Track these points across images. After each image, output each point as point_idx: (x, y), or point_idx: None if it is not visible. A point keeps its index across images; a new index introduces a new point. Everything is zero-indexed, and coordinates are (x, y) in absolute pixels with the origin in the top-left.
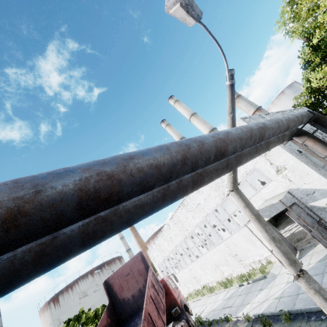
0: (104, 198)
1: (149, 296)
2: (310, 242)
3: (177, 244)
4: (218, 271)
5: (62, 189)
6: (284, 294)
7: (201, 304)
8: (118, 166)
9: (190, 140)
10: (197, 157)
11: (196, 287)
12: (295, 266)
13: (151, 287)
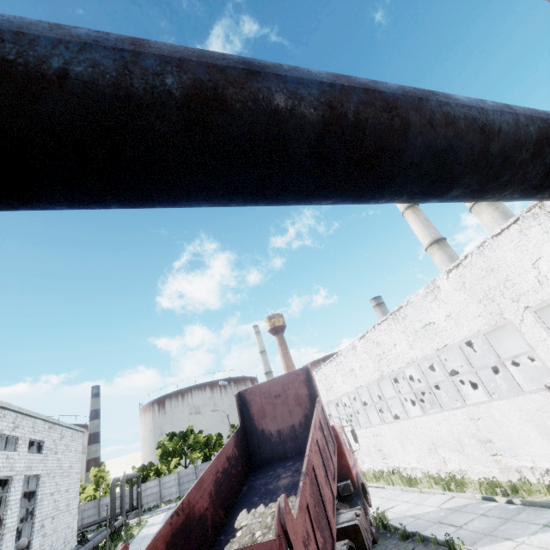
0: None
1: (315, 440)
2: None
3: (361, 385)
4: (435, 456)
5: None
6: None
7: (385, 496)
8: None
9: None
10: None
11: (379, 466)
12: None
13: (318, 429)
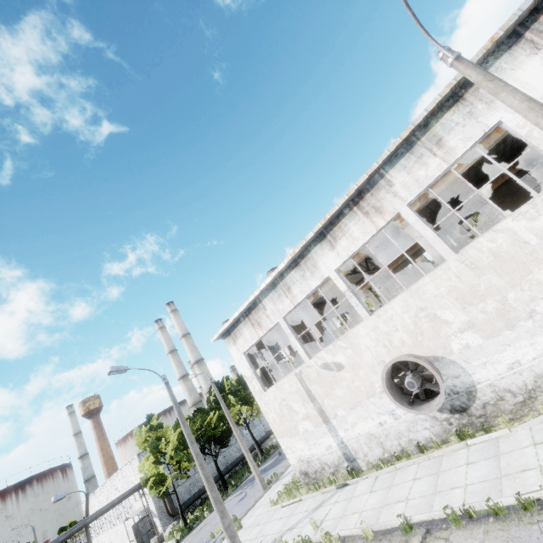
0: None
1: None
2: None
3: None
4: (123, 541)
5: None
6: None
7: None
8: None
9: None
10: None
11: None
12: None
13: None
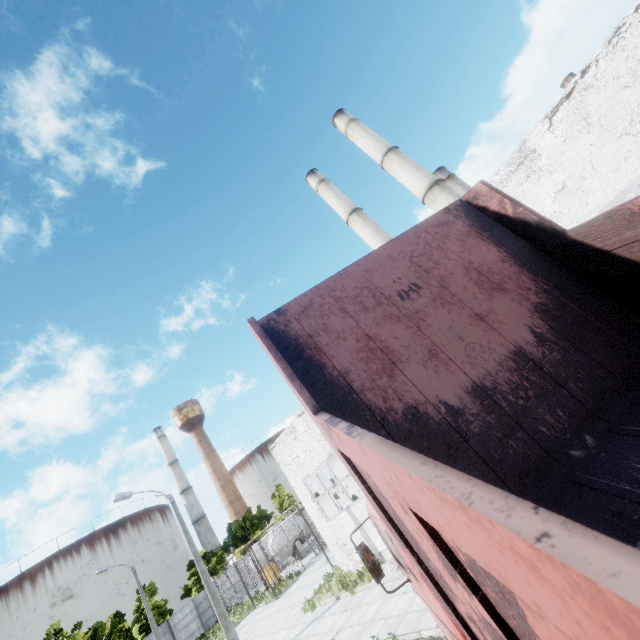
0: None
1: None
2: None
3: None
4: None
5: None
6: None
7: None
8: None
9: None
10: None
11: None
12: None
13: None
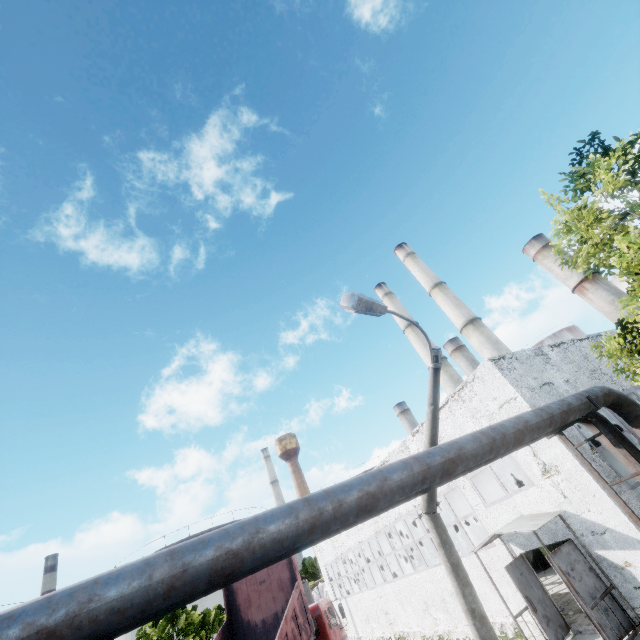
0: (228, 573)
1: (284, 634)
2: None
3: (363, 539)
4: (429, 617)
5: (200, 568)
6: None
7: None
8: (244, 543)
9: (327, 499)
10: (329, 523)
11: (387, 633)
12: None
13: (291, 620)
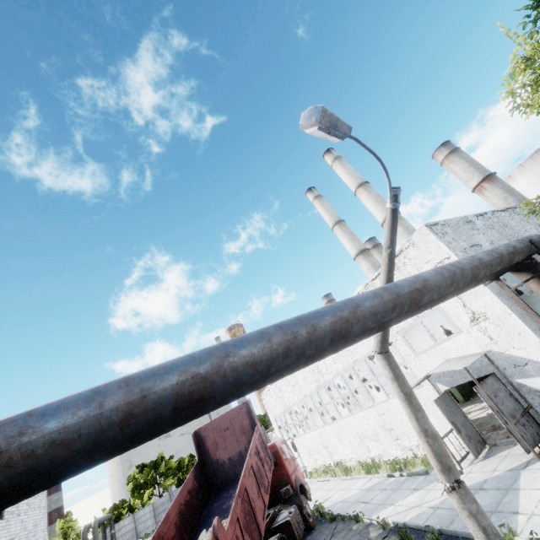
0: (197, 399)
1: (250, 466)
2: (510, 438)
3: (306, 394)
4: (362, 447)
5: (162, 394)
6: (444, 505)
7: (329, 487)
8: (212, 367)
9: (300, 324)
10: (304, 347)
11: (327, 461)
12: (448, 475)
13: (254, 455)
